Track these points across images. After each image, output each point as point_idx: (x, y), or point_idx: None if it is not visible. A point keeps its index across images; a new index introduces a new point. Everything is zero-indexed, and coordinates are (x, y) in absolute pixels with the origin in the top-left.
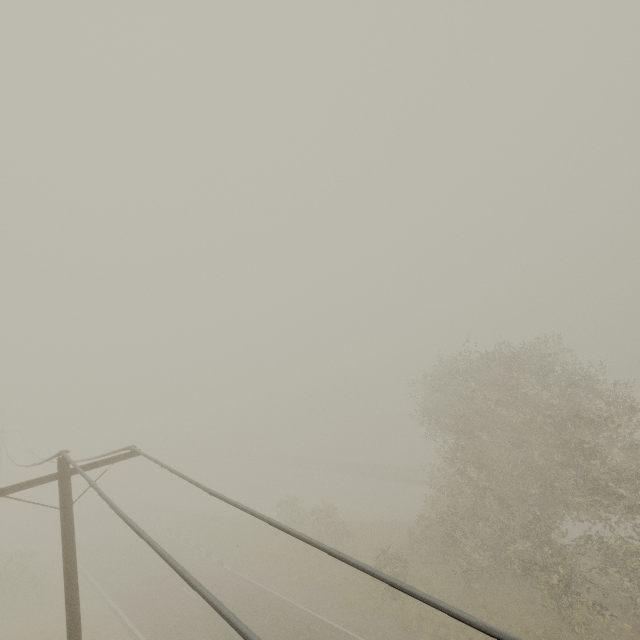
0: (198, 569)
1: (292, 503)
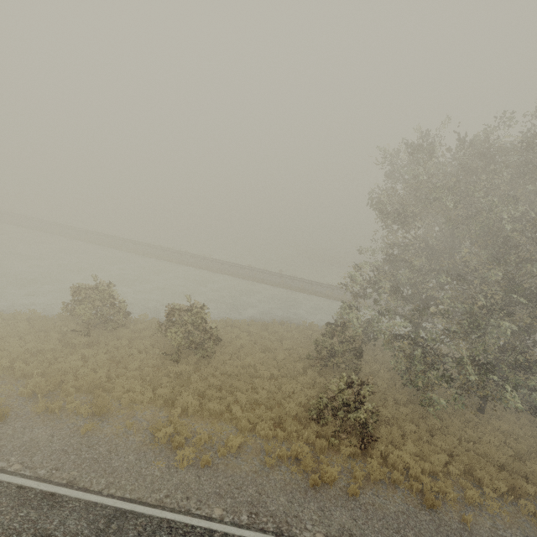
0: None
1: (100, 292)
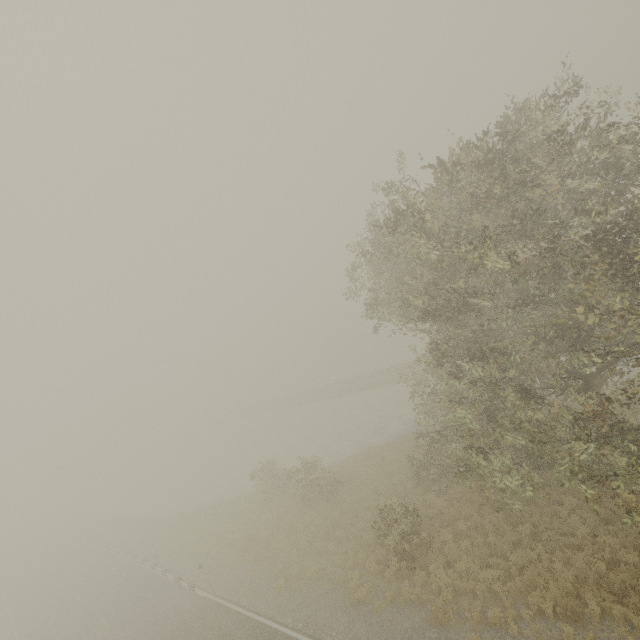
0: (163, 611)
1: (268, 469)
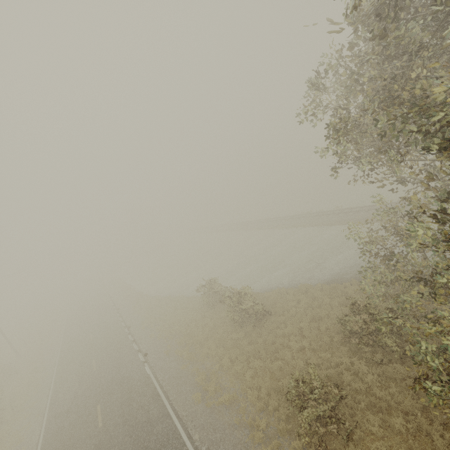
0: (123, 373)
1: (213, 284)
